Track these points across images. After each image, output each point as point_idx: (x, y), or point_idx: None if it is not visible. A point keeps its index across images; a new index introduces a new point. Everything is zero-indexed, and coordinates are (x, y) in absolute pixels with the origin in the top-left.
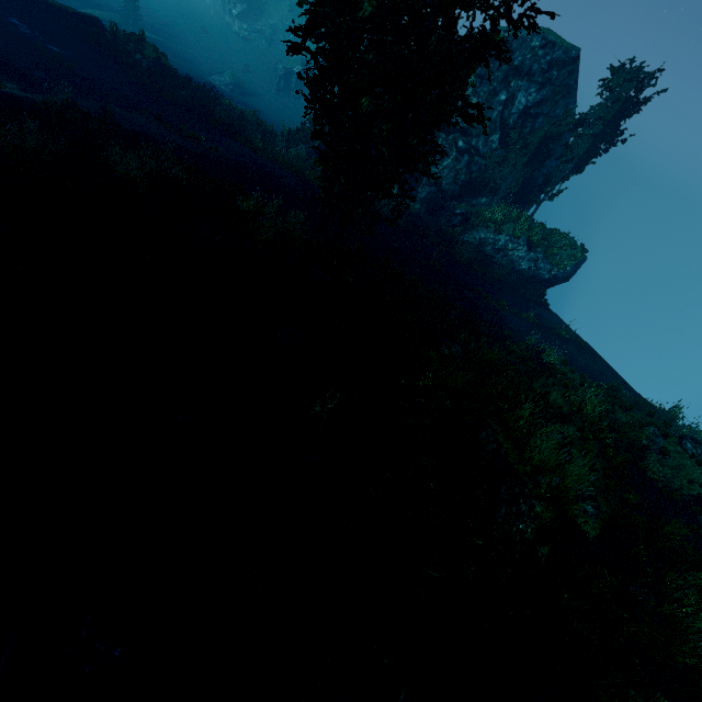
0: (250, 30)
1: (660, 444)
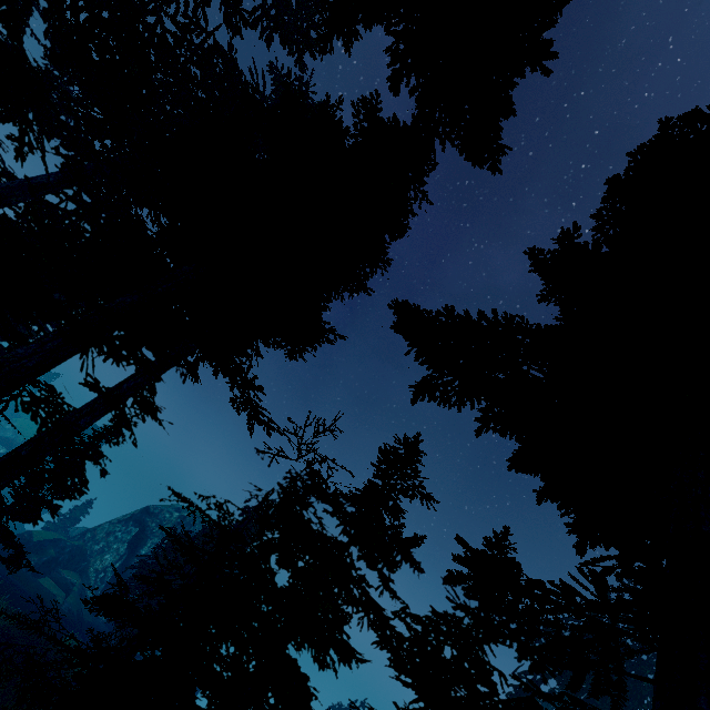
0: None
1: None
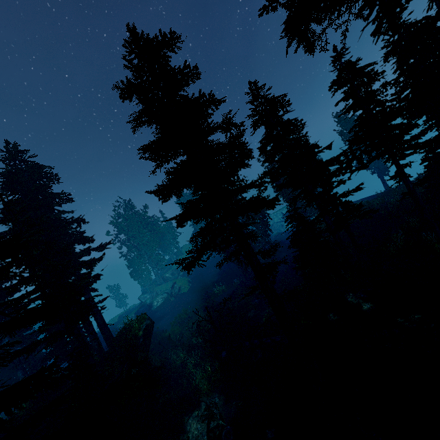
0: None
1: (112, 320)
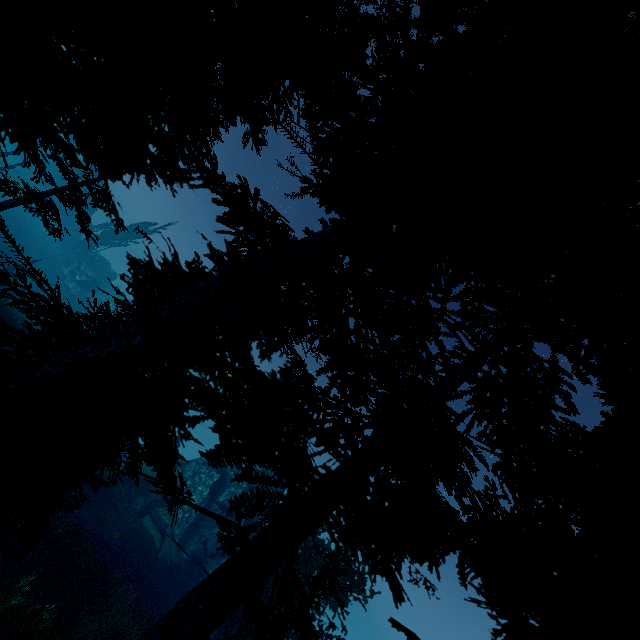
0: (82, 293)
1: None
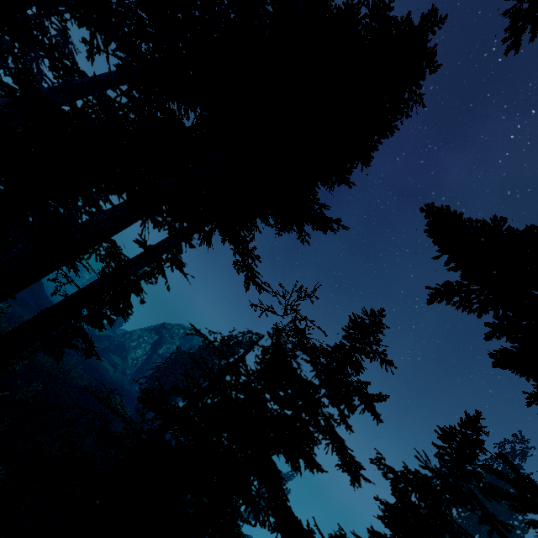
0: None
1: None
